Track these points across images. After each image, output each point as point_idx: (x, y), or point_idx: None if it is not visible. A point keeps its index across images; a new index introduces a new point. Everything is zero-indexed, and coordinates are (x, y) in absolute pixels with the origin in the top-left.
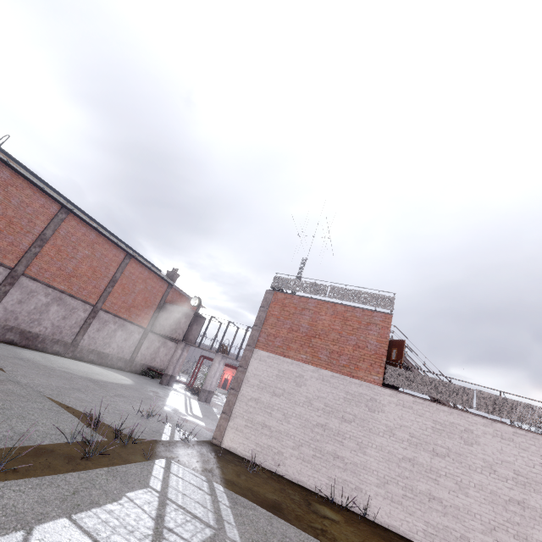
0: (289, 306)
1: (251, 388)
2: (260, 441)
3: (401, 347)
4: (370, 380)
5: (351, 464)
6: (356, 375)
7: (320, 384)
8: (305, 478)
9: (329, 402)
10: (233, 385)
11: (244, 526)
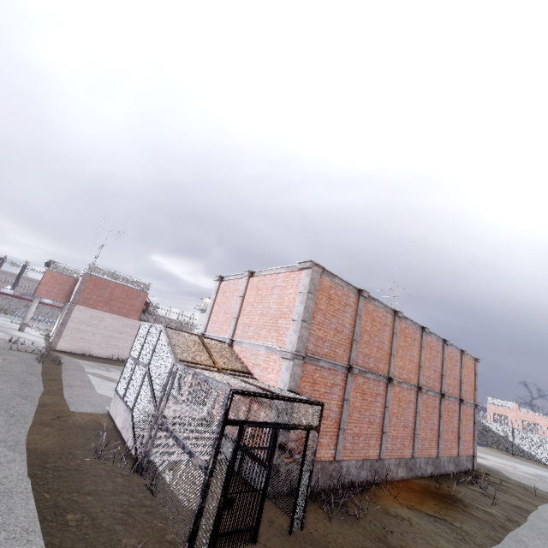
0: (99, 284)
1: (75, 323)
2: (80, 345)
3: (148, 305)
4: (134, 318)
5: (121, 347)
6: (129, 317)
7: (112, 320)
8: (101, 354)
9: (116, 327)
10: (63, 323)
11: (106, 366)
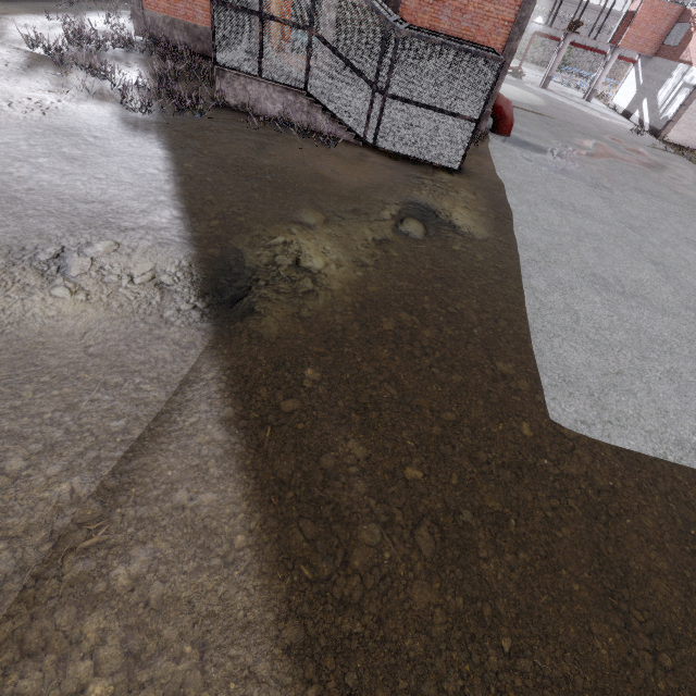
0: None
1: None
2: (691, 135)
3: None
4: None
5: None
6: None
7: None
8: None
9: None
10: (686, 104)
11: None
